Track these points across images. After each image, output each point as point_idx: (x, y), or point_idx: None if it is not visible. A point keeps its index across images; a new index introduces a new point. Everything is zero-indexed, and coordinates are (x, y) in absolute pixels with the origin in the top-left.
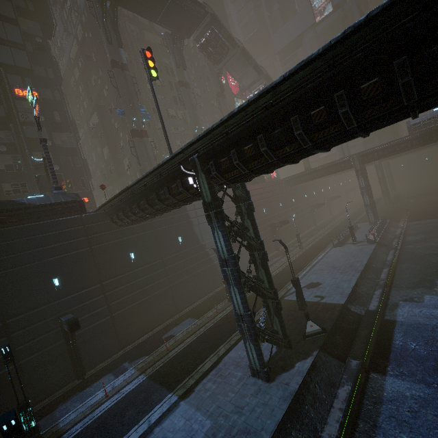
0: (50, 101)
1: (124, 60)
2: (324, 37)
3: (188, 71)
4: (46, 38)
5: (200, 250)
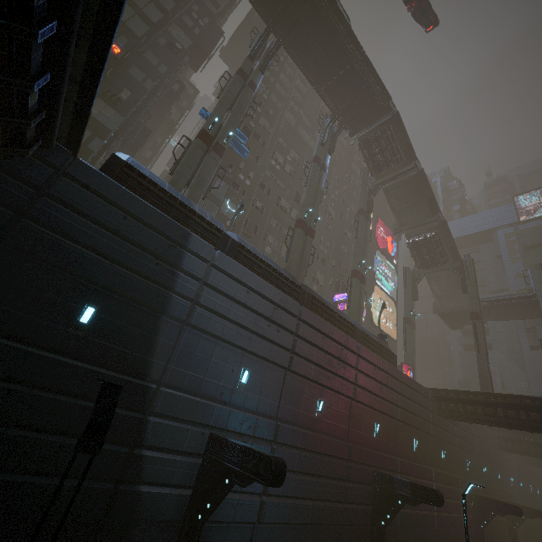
0: (134, 80)
1: (256, 81)
2: (532, 237)
3: (331, 186)
4: (193, 68)
5: (121, 399)
